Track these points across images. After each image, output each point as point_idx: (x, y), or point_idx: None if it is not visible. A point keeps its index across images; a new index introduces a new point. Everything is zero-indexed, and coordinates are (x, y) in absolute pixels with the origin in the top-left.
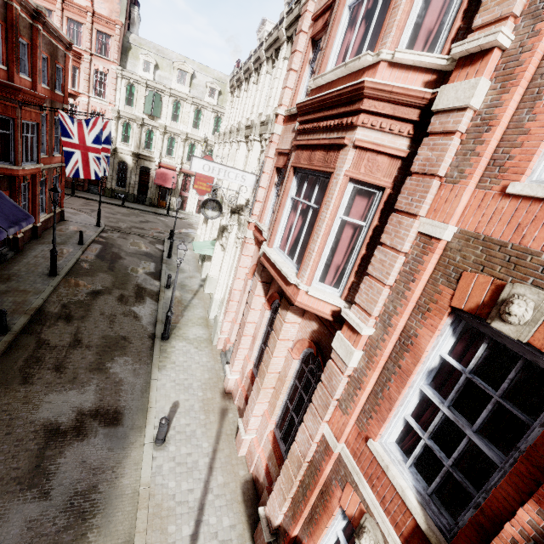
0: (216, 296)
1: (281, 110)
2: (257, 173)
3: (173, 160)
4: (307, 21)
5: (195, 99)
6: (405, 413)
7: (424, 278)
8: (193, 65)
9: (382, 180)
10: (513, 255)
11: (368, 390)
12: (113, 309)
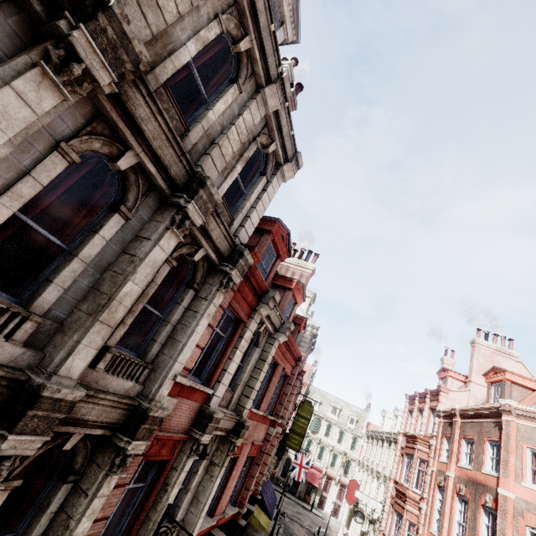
0: None
1: (392, 476)
2: (383, 503)
3: (321, 463)
4: (399, 446)
5: (341, 424)
6: None
7: None
8: (341, 403)
9: (414, 522)
10: None
11: None
12: None
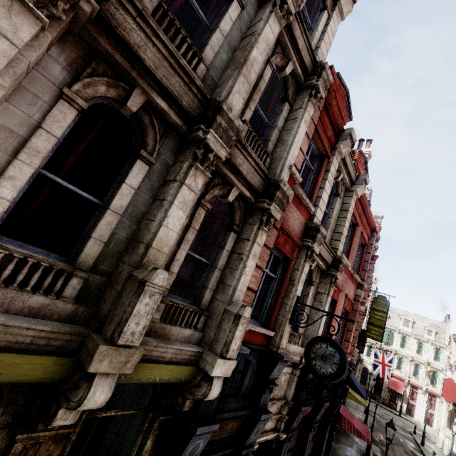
0: None
1: None
2: None
3: (401, 373)
4: None
5: (417, 335)
6: None
7: None
8: (412, 316)
9: None
10: None
11: None
12: (405, 455)
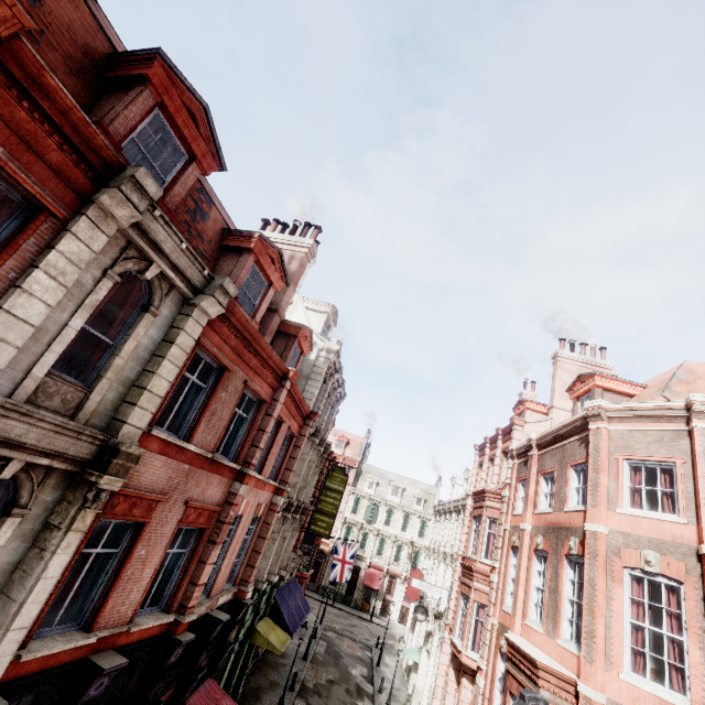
0: (422, 703)
1: (460, 553)
2: (450, 589)
3: (382, 560)
4: (468, 512)
5: (405, 507)
6: (497, 703)
7: (494, 639)
8: (404, 481)
9: (484, 602)
10: (504, 627)
11: (487, 697)
12: (344, 697)
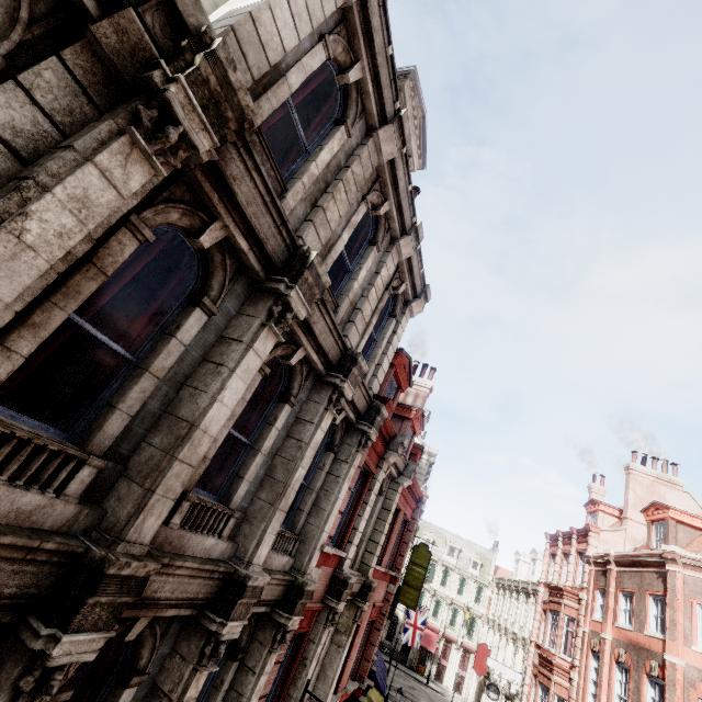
0: None
1: (532, 639)
2: (523, 673)
3: (437, 621)
4: (540, 599)
5: (461, 569)
6: None
7: None
8: (460, 541)
9: (564, 696)
10: None
11: None
12: None
